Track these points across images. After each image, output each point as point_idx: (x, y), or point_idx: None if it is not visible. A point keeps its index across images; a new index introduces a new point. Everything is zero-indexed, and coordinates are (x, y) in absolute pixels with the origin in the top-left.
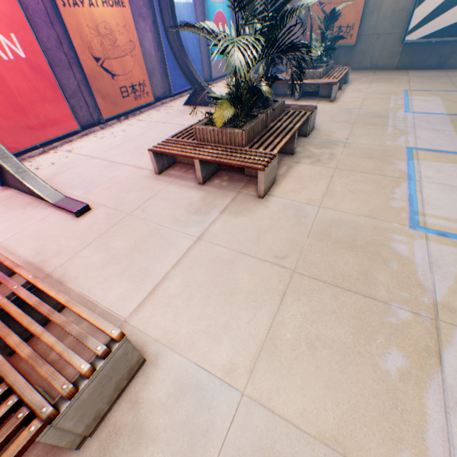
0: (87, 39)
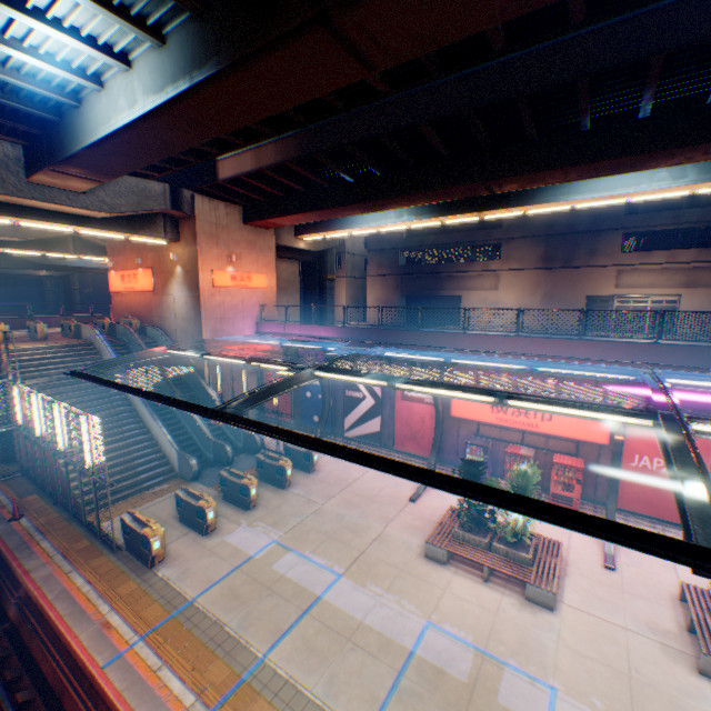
0: None
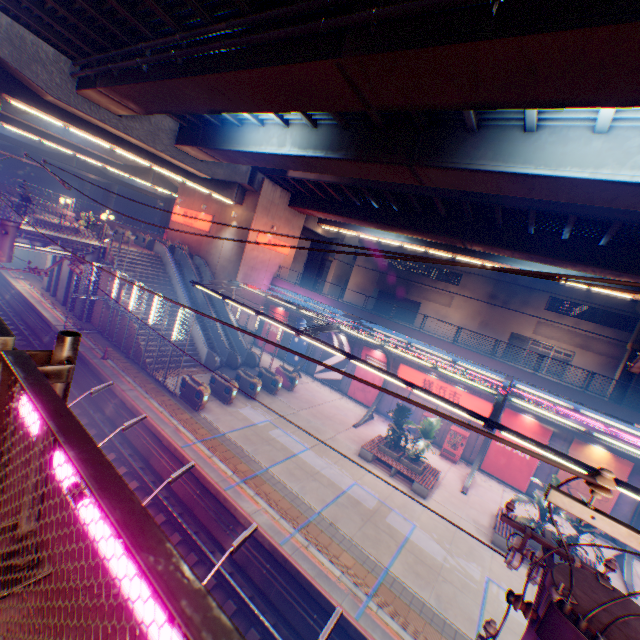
0: (568, 474)
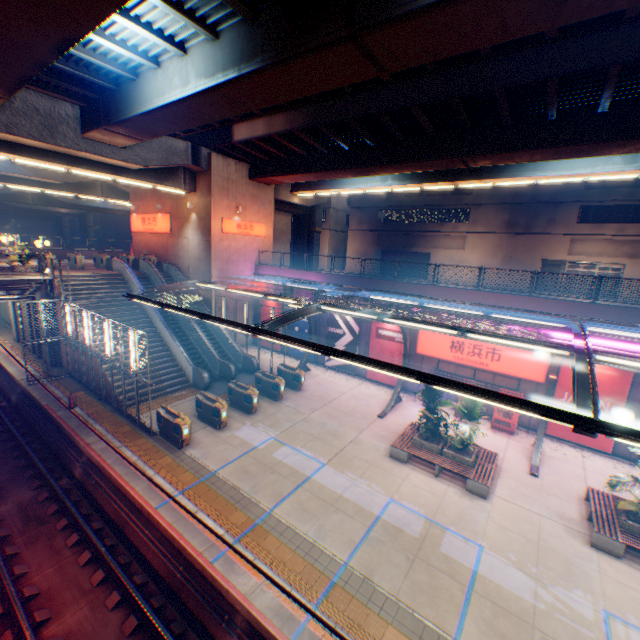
0: None
